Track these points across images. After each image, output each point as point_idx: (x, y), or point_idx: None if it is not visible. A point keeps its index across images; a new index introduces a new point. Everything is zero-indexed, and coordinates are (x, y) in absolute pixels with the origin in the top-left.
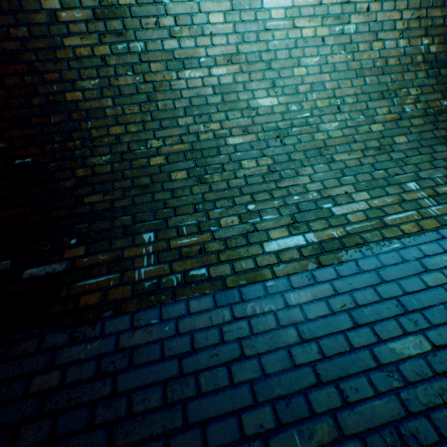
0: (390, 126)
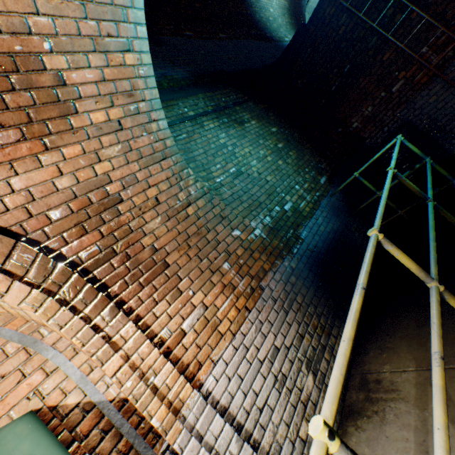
0: (285, 24)
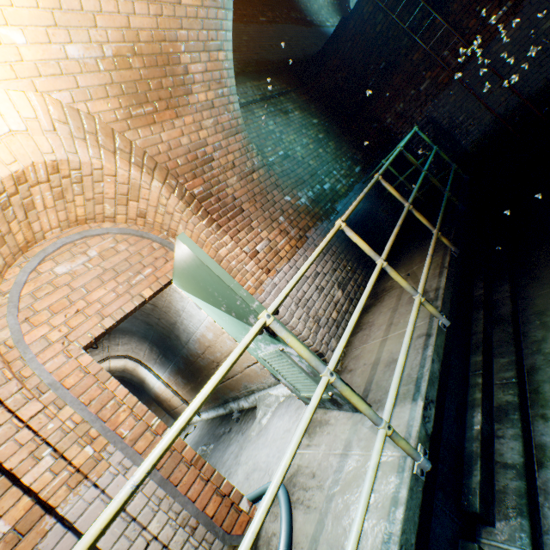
0: (327, 5)
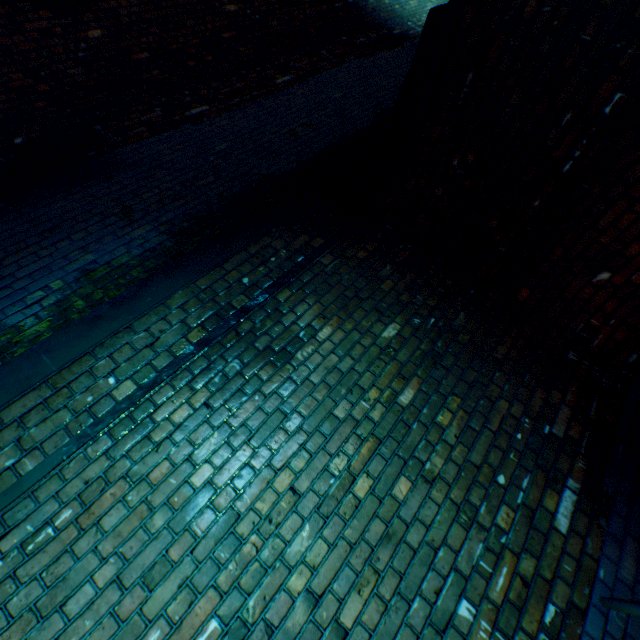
0: None
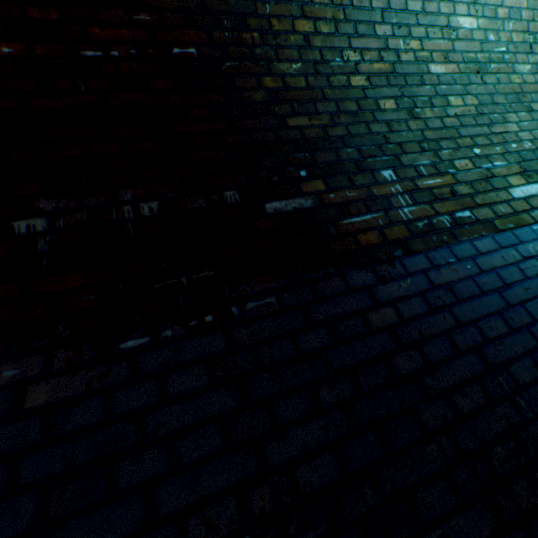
0: None
